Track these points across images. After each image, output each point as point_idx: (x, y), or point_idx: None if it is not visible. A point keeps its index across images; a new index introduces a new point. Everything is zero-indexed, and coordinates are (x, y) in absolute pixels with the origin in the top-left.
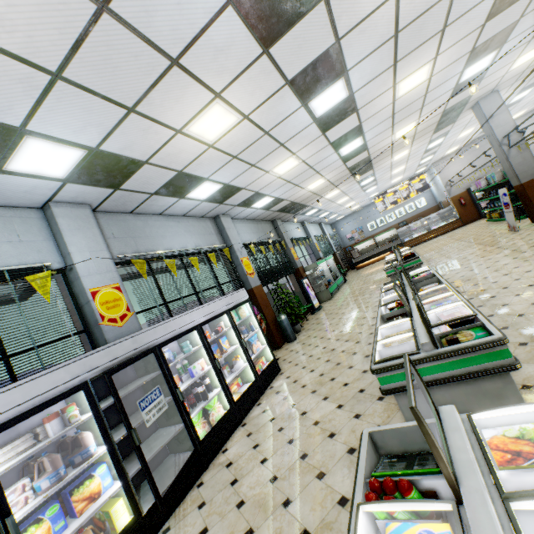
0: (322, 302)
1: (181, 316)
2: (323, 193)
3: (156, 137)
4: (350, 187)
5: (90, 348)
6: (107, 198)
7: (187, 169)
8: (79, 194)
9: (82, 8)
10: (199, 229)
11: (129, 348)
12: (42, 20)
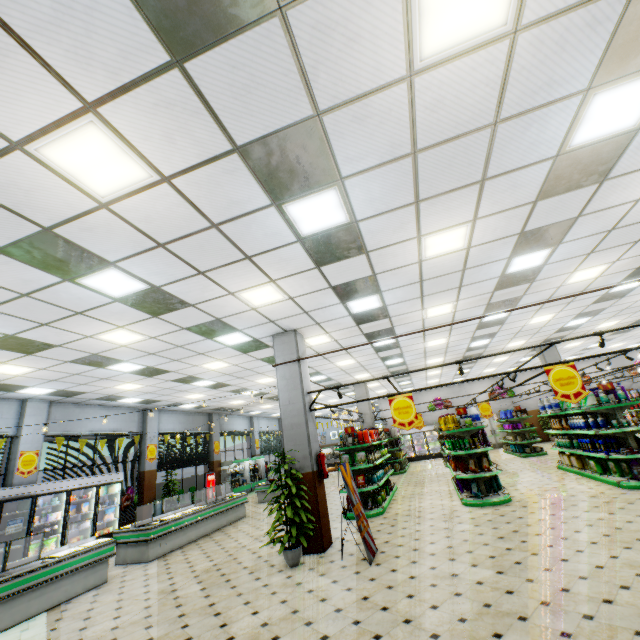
0: None
1: (62, 481)
2: (254, 405)
3: (96, 388)
4: None
5: (1, 485)
6: (62, 399)
7: (116, 394)
8: (47, 397)
9: (69, 374)
10: (125, 416)
11: (21, 492)
12: (55, 375)
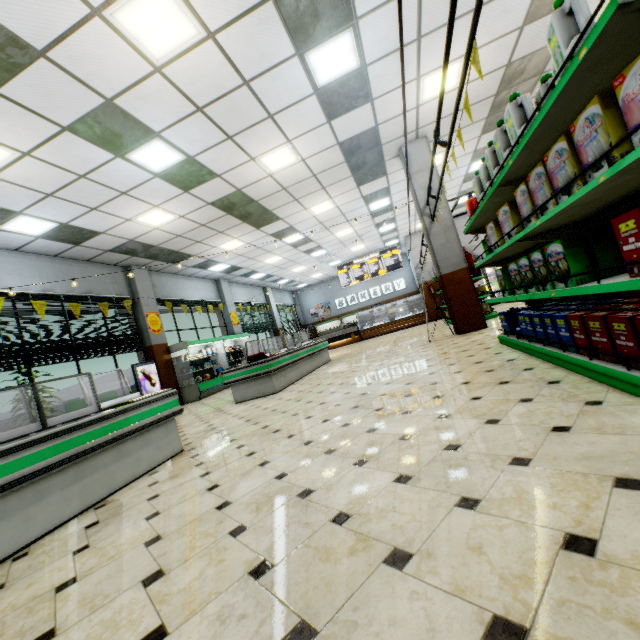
0: (187, 402)
1: None
2: (206, 240)
3: None
4: (265, 241)
5: None
6: None
7: None
8: None
9: None
10: None
11: None
12: None
